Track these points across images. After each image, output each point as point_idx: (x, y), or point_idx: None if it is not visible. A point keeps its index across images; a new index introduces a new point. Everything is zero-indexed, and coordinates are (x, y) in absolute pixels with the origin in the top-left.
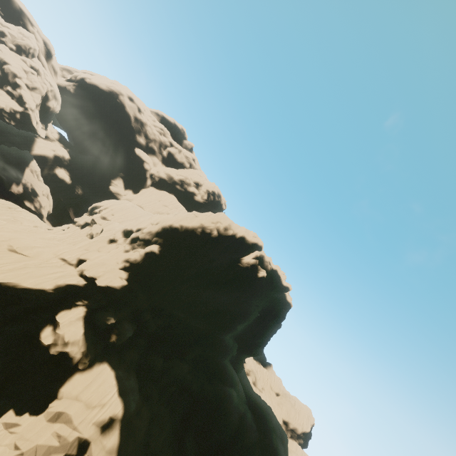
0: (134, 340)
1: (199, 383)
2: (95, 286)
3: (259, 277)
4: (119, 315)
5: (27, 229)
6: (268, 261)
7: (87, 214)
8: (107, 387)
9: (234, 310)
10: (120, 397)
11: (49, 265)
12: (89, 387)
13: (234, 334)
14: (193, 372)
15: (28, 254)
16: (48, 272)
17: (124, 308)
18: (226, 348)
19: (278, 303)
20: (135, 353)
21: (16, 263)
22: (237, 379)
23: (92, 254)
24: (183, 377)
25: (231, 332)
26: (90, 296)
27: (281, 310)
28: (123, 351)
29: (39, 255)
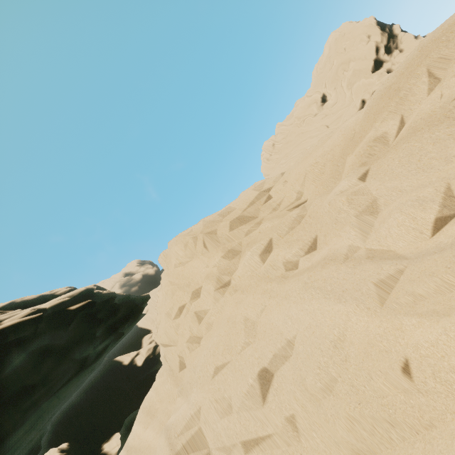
0: None
1: None
2: None
3: None
4: None
5: None
6: None
7: None
8: None
9: None
10: None
11: None
12: None
13: None
14: None
15: None
16: None
17: None
18: None
19: None
20: None
21: None
22: None
23: None
24: None
25: None
26: None
27: None
28: None
29: None
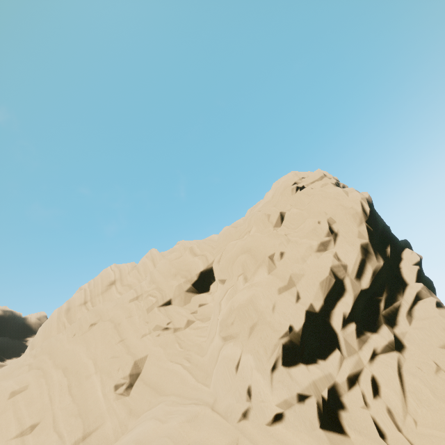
0: None
1: None
2: None
3: None
4: None
5: None
6: None
7: None
8: None
9: None
10: None
11: None
12: None
13: None
14: None
15: None
16: None
17: None
18: None
19: None
20: None
21: None
22: None
23: None
24: None
25: None
26: None
27: None
28: None
29: None
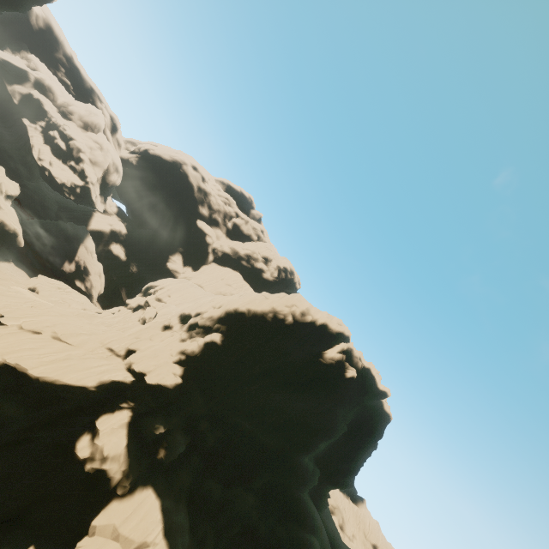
0: (186, 458)
1: (269, 525)
2: (144, 384)
3: (347, 378)
4: (170, 423)
5: (75, 313)
6: (358, 357)
7: (140, 295)
8: (150, 522)
9: (315, 421)
10: (165, 538)
11: (94, 356)
12: (127, 522)
13: (315, 455)
14: (260, 507)
15: (72, 342)
16: (92, 365)
17: (176, 413)
18: (304, 474)
19: (372, 413)
20: (187, 475)
21: (59, 353)
22: (320, 521)
23: (144, 343)
24: (247, 514)
25: (310, 452)
26: (138, 397)
27: (377, 423)
28: (172, 472)
29: (84, 344)
